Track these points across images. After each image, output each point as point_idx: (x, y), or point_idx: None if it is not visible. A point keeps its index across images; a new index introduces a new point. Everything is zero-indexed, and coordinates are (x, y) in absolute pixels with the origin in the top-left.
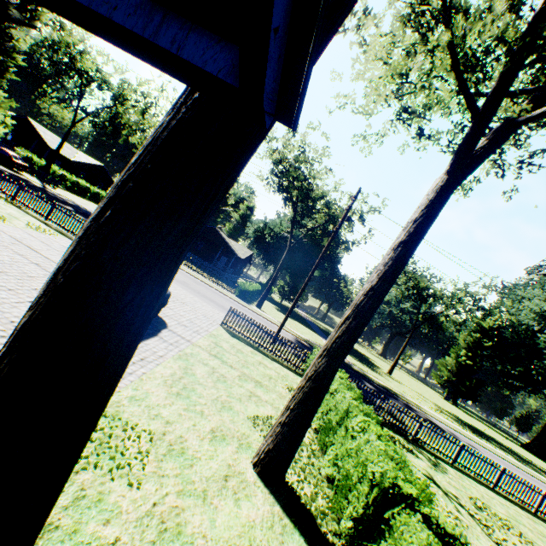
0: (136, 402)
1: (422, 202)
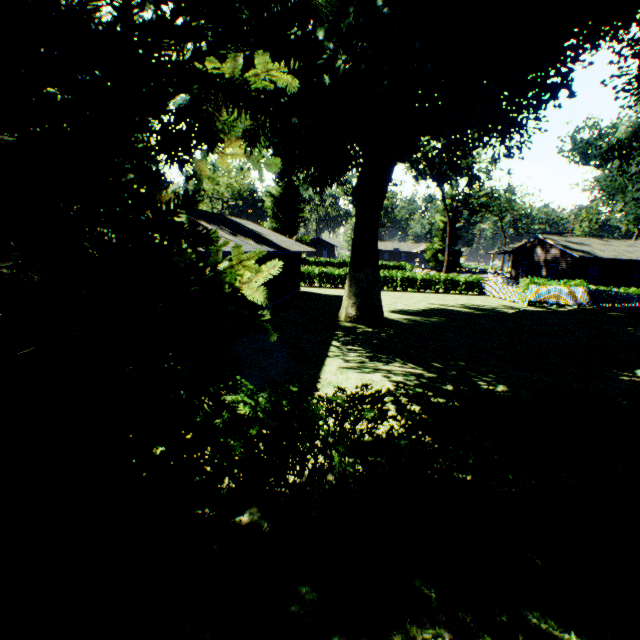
0: None
1: None
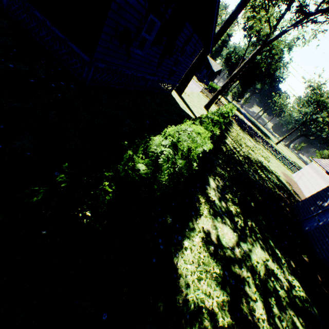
0: (185, 92)
1: (252, 53)
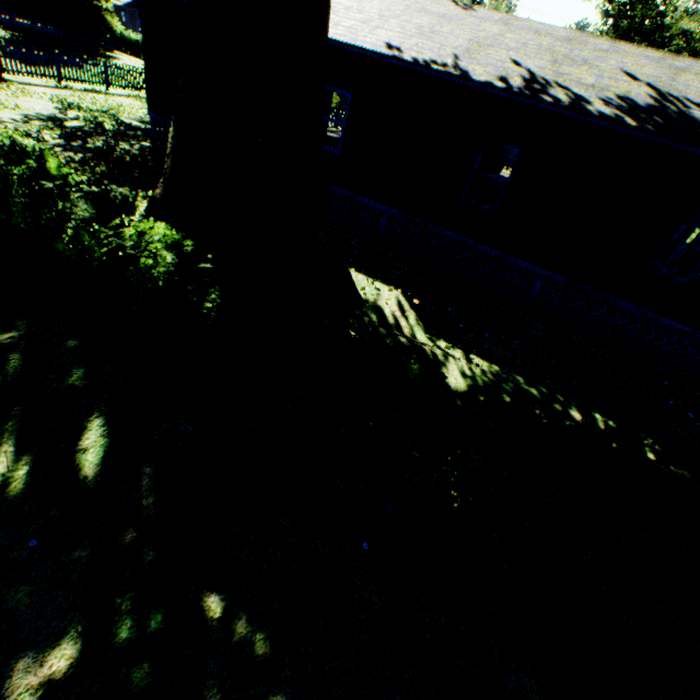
0: None
1: None
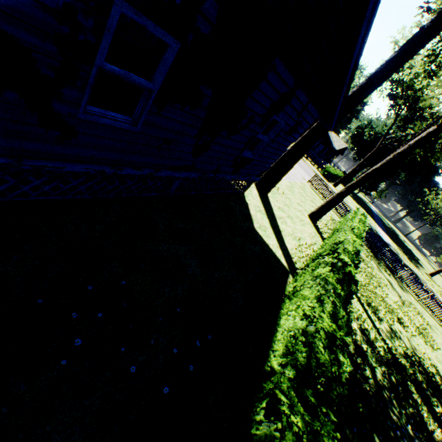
0: (279, 185)
1: (418, 137)
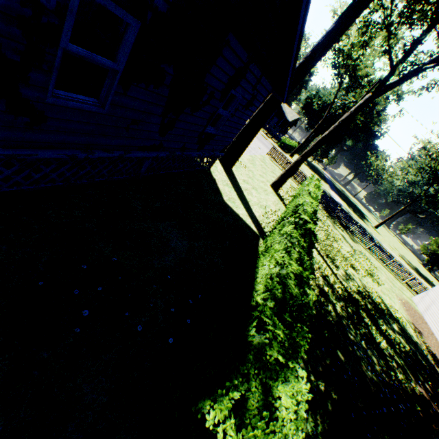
0: (241, 159)
1: (357, 104)
